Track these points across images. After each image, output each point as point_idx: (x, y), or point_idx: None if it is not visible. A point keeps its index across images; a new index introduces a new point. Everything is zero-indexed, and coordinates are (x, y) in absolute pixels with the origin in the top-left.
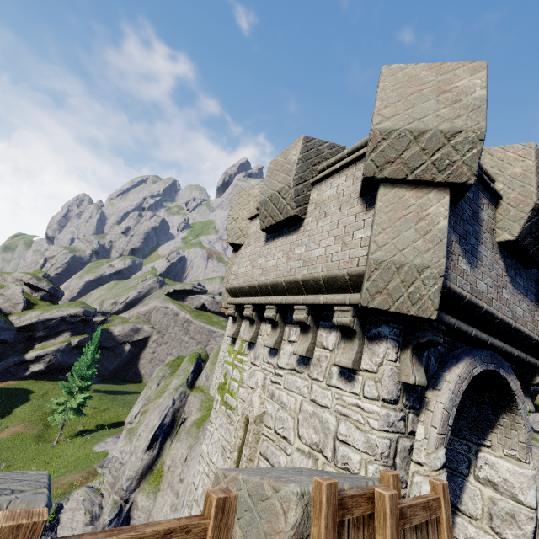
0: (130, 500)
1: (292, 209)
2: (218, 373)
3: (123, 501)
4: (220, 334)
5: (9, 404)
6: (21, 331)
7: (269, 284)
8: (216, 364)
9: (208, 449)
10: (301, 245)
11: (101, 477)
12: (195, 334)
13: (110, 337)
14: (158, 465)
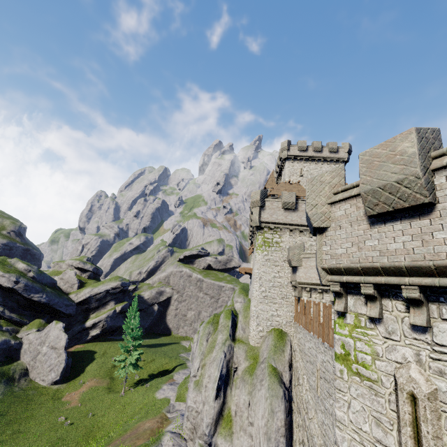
0: (212, 444)
1: (425, 197)
2: (254, 326)
3: (207, 445)
4: (228, 288)
5: (81, 364)
6: (79, 305)
7: (403, 266)
8: (247, 317)
9: (349, 417)
10: (444, 229)
11: (174, 421)
12: (208, 290)
13: (142, 301)
14: (226, 410)
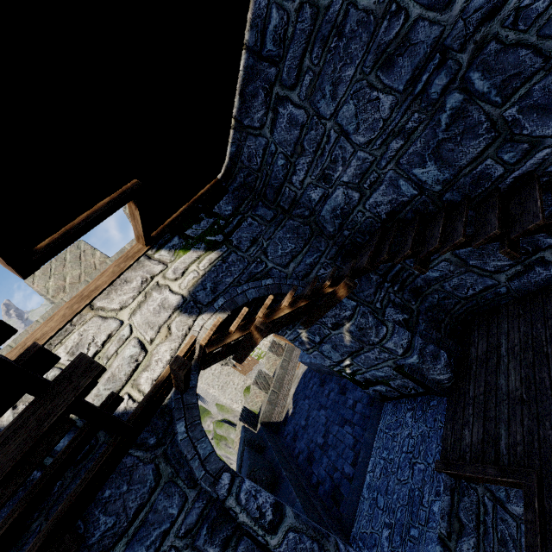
0: None
1: None
2: (236, 405)
3: None
4: None
5: None
6: None
7: None
8: (229, 410)
9: None
10: None
11: None
12: None
13: None
14: None
